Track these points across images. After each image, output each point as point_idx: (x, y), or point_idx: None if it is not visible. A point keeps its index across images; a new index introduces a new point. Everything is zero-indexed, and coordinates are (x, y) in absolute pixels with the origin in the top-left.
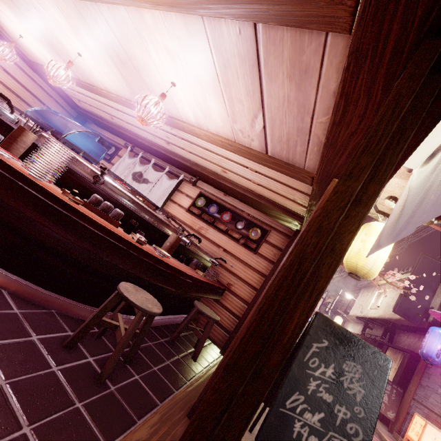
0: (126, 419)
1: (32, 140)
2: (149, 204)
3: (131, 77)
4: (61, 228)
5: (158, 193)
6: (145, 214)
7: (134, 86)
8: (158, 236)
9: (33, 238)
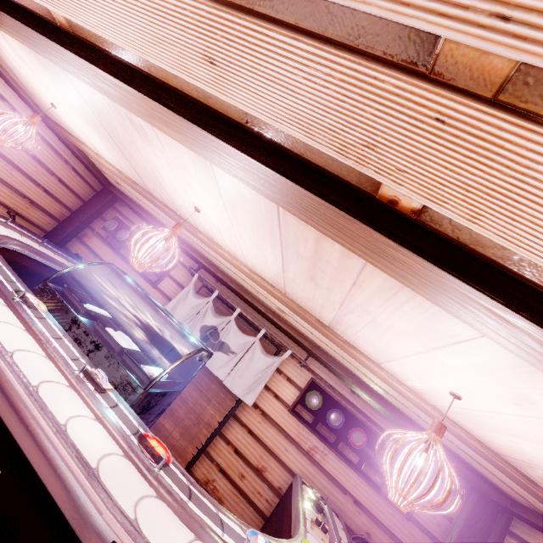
0: None
1: None
2: (228, 389)
3: (310, 290)
4: None
5: (246, 378)
6: None
7: (299, 290)
8: None
9: None
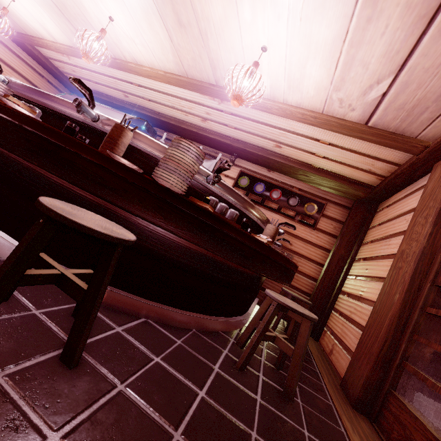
0: (336, 432)
1: (129, 140)
2: None
3: (188, 44)
4: (215, 245)
5: None
6: (250, 210)
7: (186, 55)
8: (255, 230)
9: (164, 258)
